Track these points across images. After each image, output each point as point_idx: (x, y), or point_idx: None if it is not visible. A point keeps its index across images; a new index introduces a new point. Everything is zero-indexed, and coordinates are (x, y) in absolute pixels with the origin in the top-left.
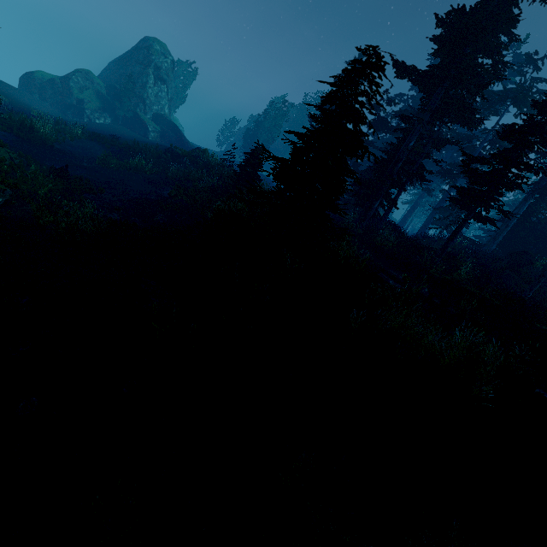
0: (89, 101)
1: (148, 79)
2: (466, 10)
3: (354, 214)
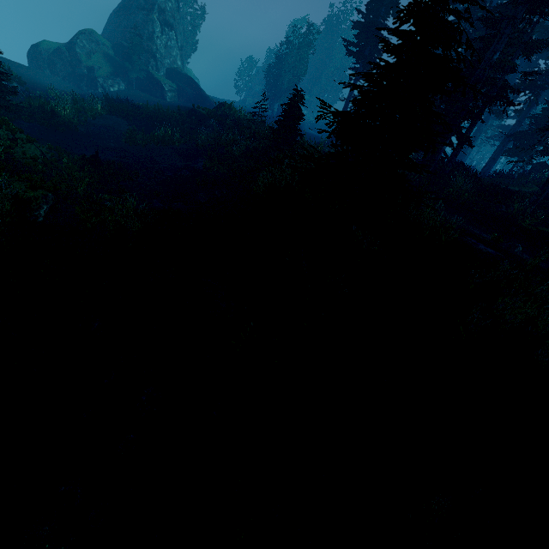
0: (99, 67)
1: (154, 27)
2: None
3: None
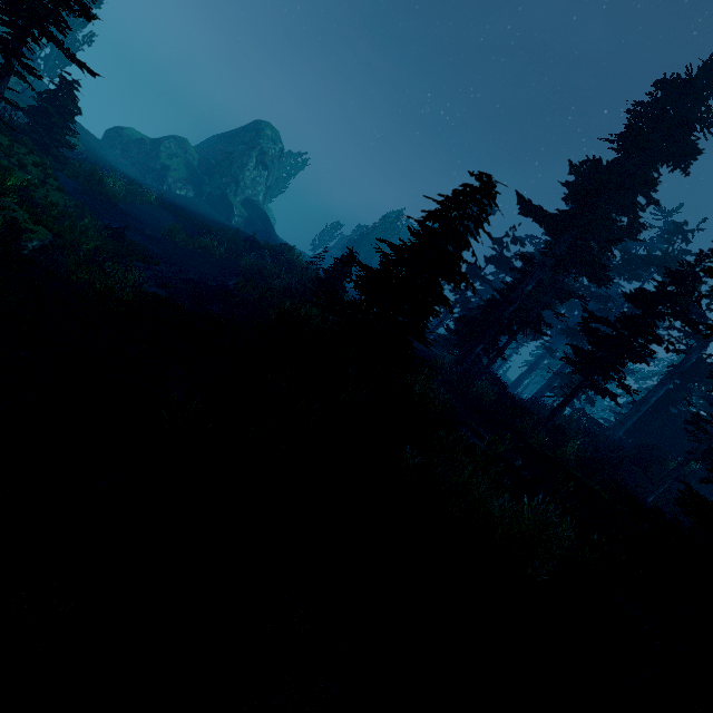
0: (175, 169)
1: (249, 161)
2: (602, 163)
3: (452, 357)
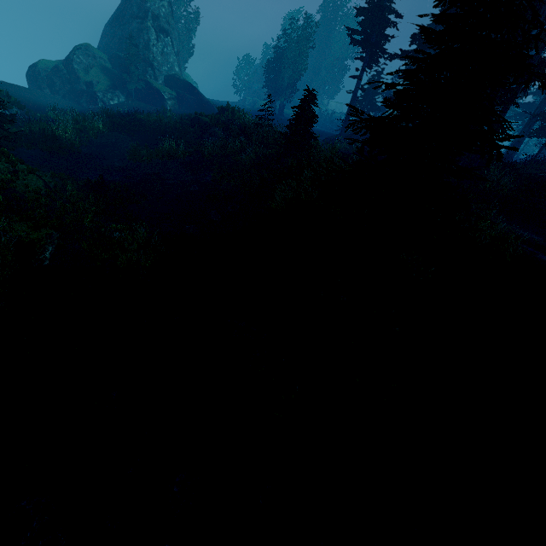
0: (97, 81)
1: (149, 35)
2: None
3: None
